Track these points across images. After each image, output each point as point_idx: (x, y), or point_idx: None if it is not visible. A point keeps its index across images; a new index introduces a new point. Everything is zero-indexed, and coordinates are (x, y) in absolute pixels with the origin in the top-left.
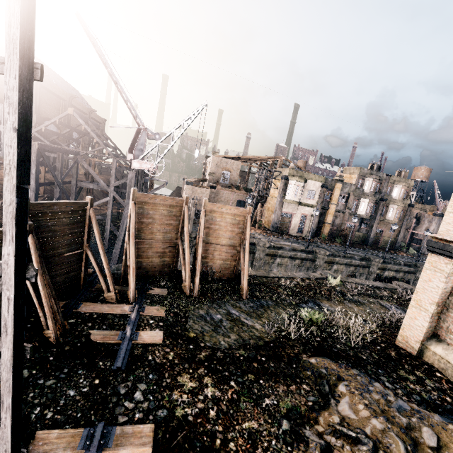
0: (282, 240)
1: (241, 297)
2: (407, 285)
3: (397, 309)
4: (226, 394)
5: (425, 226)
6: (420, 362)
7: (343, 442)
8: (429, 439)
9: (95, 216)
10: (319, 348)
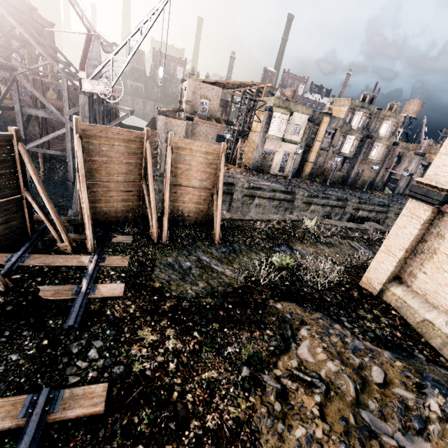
0: (262, 180)
1: (213, 242)
2: (378, 226)
3: (365, 250)
4: (188, 345)
5: (405, 165)
6: (379, 302)
7: (298, 385)
8: (377, 376)
9: (26, 153)
10: (287, 292)
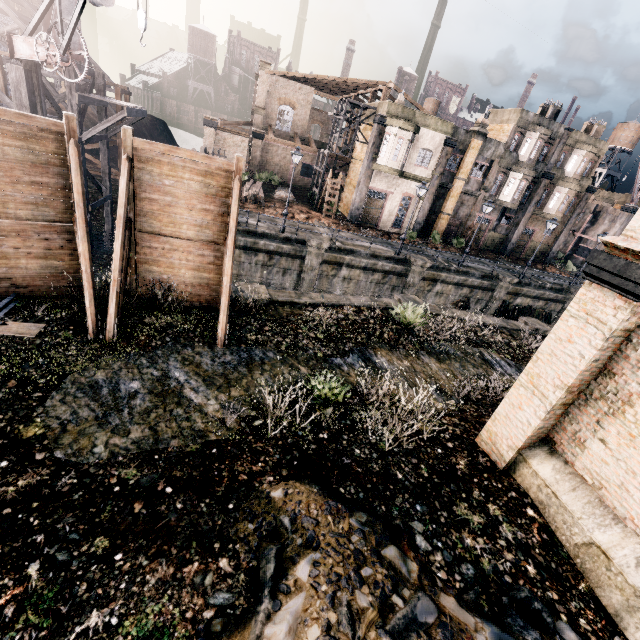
0: (362, 238)
1: (213, 343)
2: (541, 325)
3: (508, 368)
4: None
5: (604, 227)
6: (506, 485)
7: None
8: None
9: None
10: (314, 458)
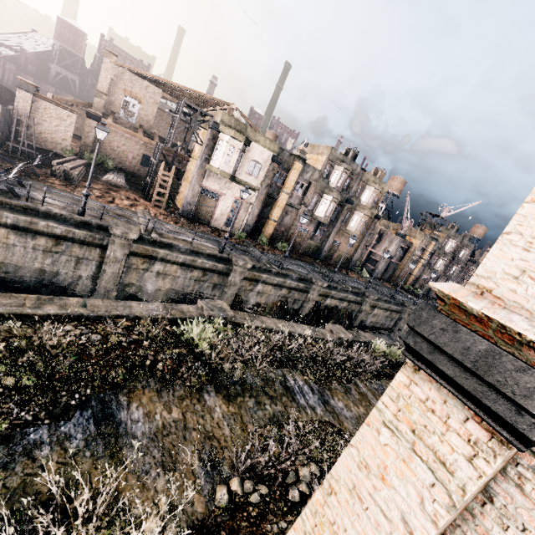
0: (188, 232)
1: None
2: (344, 332)
3: (311, 395)
4: None
5: (385, 245)
6: None
7: None
8: None
9: None
10: None
